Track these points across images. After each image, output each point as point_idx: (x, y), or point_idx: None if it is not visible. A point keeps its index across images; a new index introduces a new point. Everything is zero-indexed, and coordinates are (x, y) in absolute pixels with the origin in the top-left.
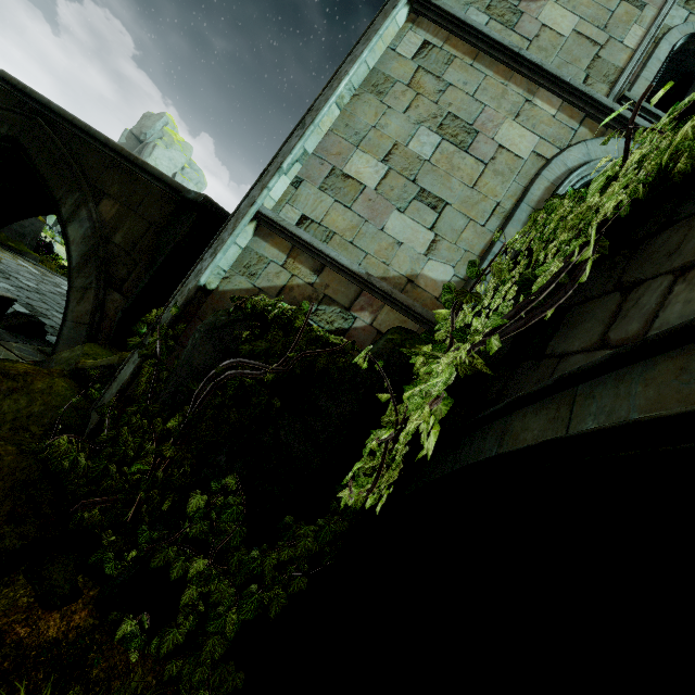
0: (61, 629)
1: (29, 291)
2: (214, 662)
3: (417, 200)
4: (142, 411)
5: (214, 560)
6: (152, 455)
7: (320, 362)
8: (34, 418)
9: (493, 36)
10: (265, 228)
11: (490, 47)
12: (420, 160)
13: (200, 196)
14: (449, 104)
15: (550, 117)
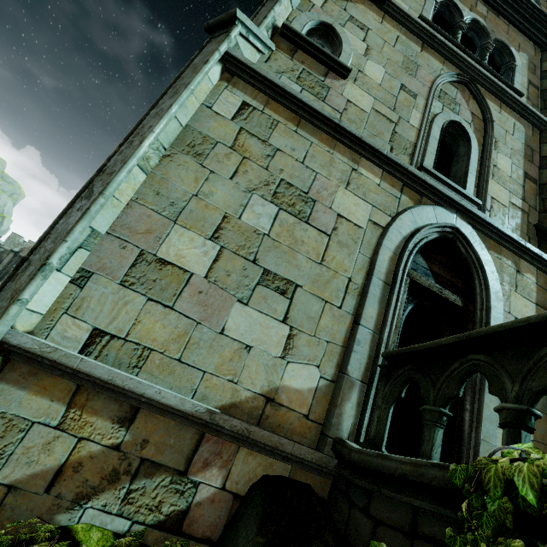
0: None
1: None
2: None
3: (262, 285)
4: None
5: None
6: None
7: None
8: None
9: (313, 105)
10: (21, 364)
11: (311, 115)
12: (258, 234)
13: None
14: (280, 170)
15: (376, 186)
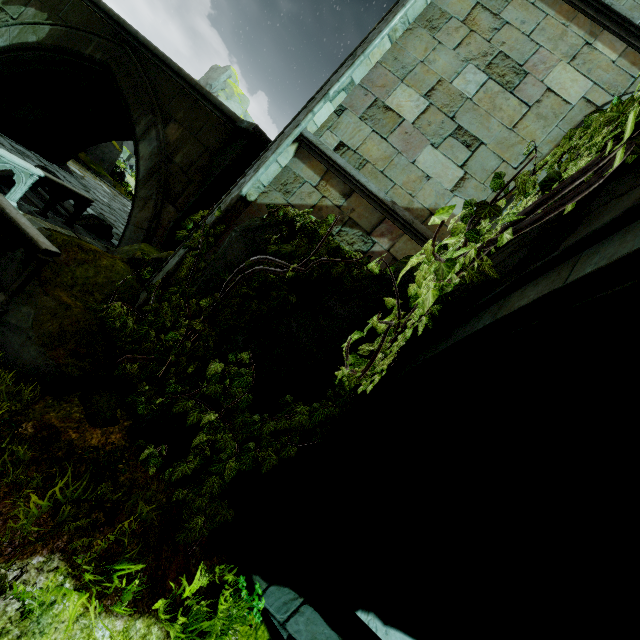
0: (101, 441)
1: (103, 204)
2: (212, 497)
3: (452, 137)
4: (181, 292)
5: (223, 417)
6: (184, 329)
7: (337, 270)
8: (97, 287)
9: None
10: (305, 151)
11: None
12: (462, 97)
13: (251, 125)
14: (501, 43)
15: (609, 63)
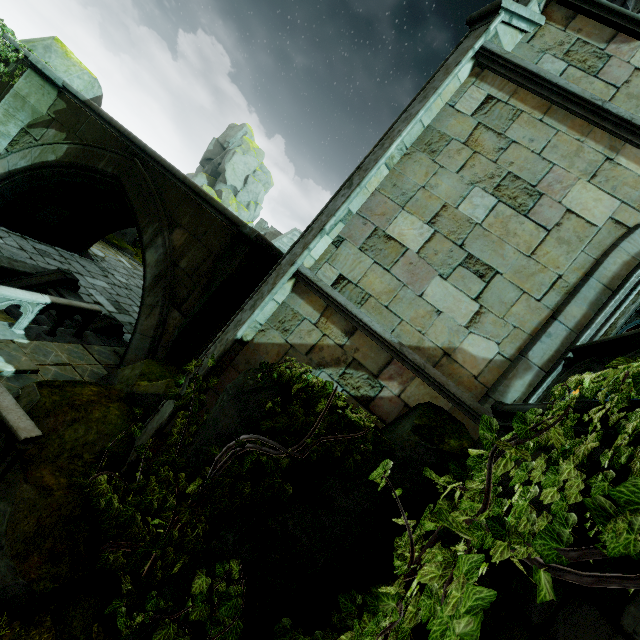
0: None
1: (120, 287)
2: None
3: (463, 266)
4: (171, 461)
5: None
6: (172, 510)
7: (338, 449)
8: (88, 446)
9: (571, 88)
10: (303, 285)
11: (565, 99)
12: (471, 223)
13: (253, 232)
14: (509, 163)
15: (636, 178)
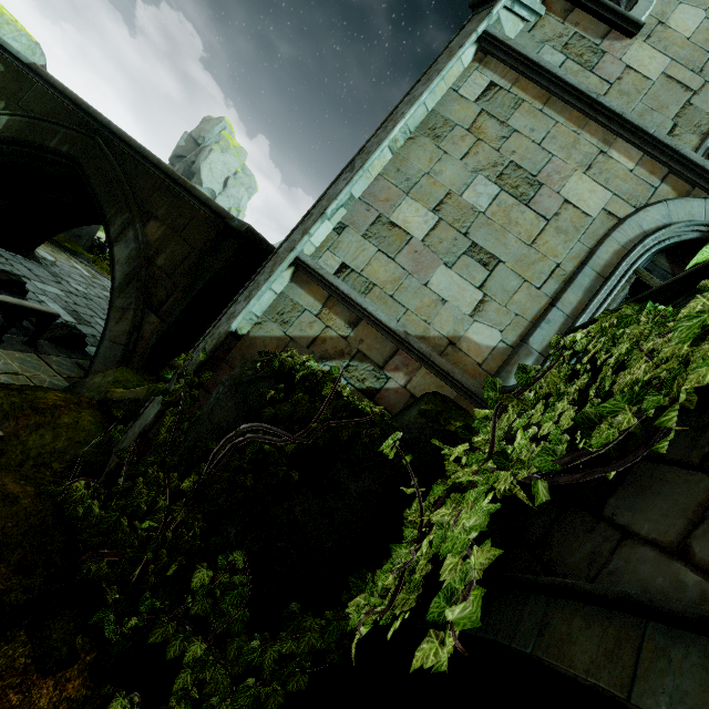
0: (53, 699)
1: (78, 296)
2: None
3: (467, 255)
4: (160, 462)
5: (213, 643)
6: (164, 512)
7: (345, 433)
8: (57, 454)
9: (568, 80)
10: (303, 274)
11: (564, 91)
12: (475, 211)
13: (243, 225)
14: (511, 152)
15: (626, 172)
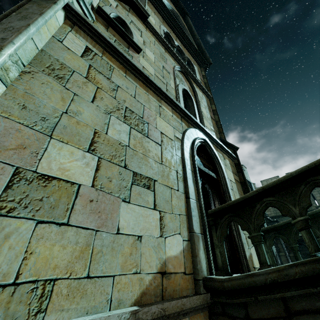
0: None
1: None
2: None
3: (135, 184)
4: None
5: None
6: None
7: None
8: None
9: (133, 62)
10: None
11: (132, 68)
12: (122, 146)
13: None
14: (123, 101)
15: (171, 116)
